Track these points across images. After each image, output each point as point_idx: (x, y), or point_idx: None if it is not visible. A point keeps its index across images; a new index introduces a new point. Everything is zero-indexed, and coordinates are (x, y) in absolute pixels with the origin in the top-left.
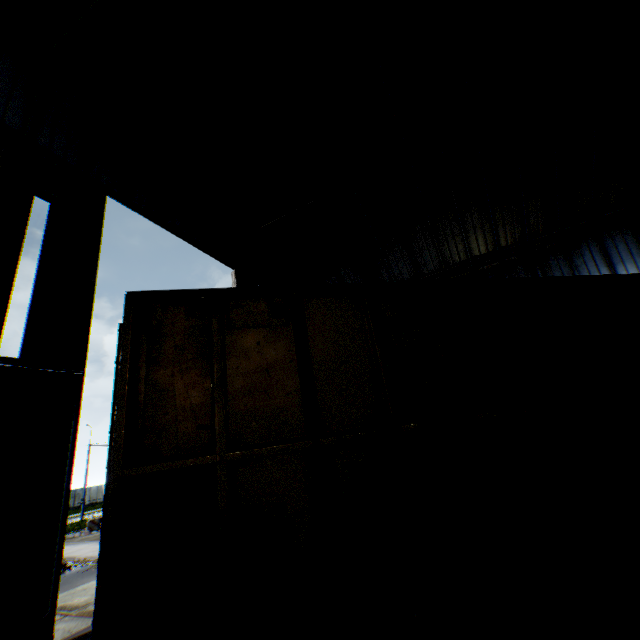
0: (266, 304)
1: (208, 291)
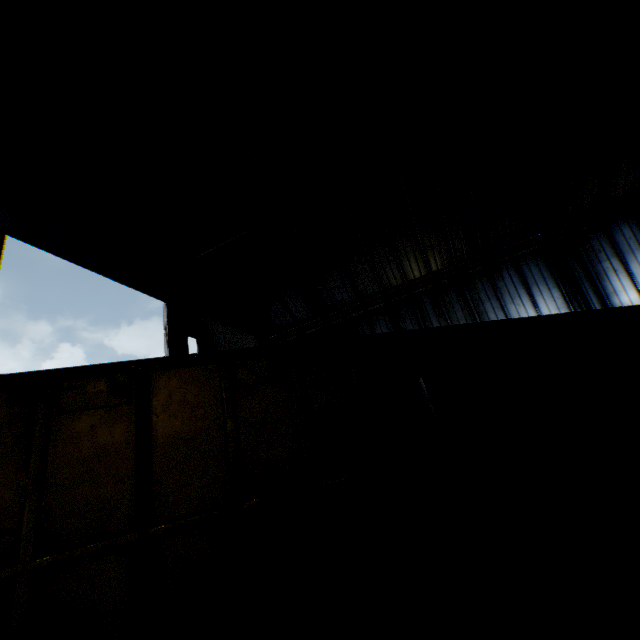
0: (107, 382)
1: (38, 374)
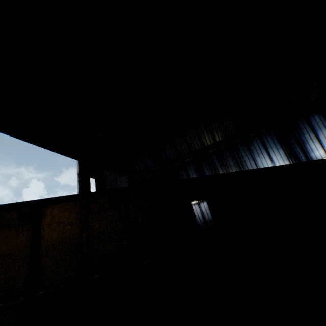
0: (18, 213)
1: None
